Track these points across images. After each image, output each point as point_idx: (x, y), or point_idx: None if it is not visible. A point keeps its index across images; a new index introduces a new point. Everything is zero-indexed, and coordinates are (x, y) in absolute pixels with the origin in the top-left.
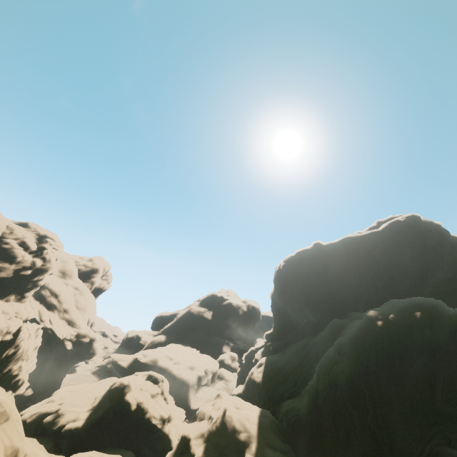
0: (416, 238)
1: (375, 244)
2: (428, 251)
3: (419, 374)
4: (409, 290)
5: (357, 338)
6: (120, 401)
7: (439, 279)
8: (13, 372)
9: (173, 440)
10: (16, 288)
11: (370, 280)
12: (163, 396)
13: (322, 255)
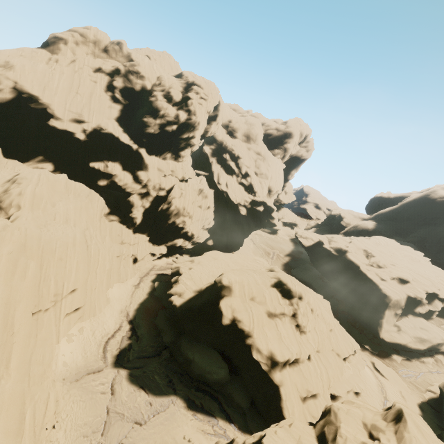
0: None
1: None
2: None
3: None
4: None
5: None
6: (215, 302)
7: None
8: (178, 224)
9: (287, 398)
10: (169, 146)
11: None
12: (295, 321)
13: None
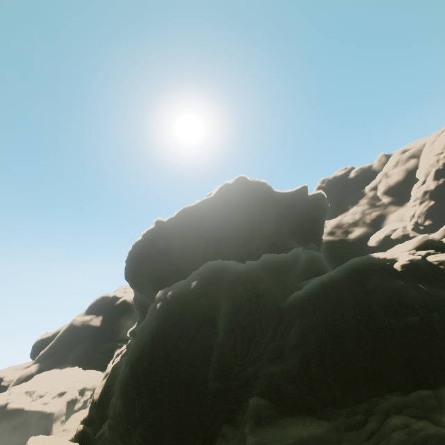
0: (241, 198)
1: (207, 211)
2: (251, 210)
3: (198, 352)
4: (237, 251)
5: (143, 328)
6: None
7: (266, 234)
8: None
9: None
10: None
11: (203, 249)
12: None
13: (165, 233)
